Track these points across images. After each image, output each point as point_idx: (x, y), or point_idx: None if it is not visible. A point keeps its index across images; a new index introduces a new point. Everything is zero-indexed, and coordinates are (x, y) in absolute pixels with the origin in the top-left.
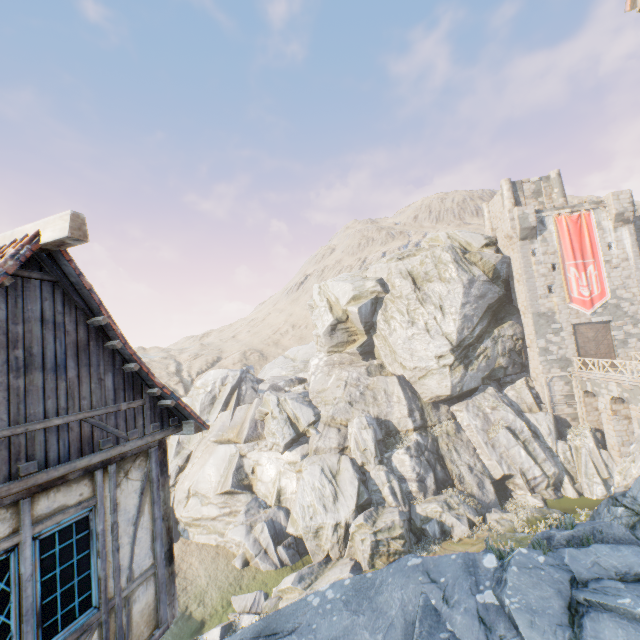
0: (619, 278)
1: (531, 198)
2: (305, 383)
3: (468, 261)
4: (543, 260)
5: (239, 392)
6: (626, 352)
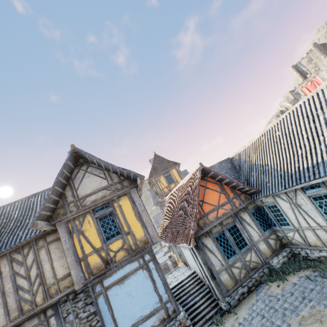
0: None
1: (308, 65)
2: None
3: None
4: None
5: None
6: None
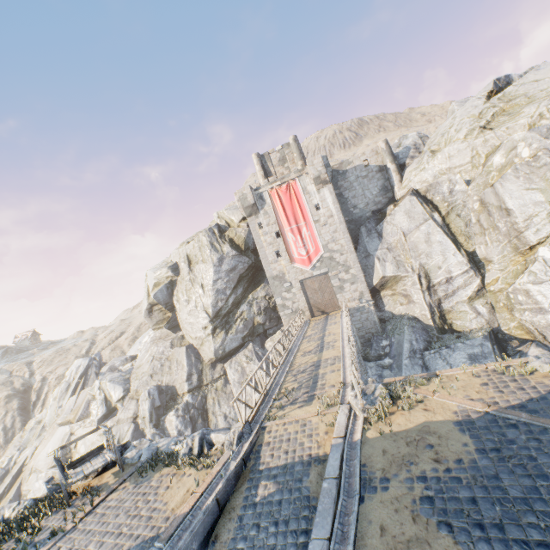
0: (329, 233)
1: (279, 166)
2: (134, 360)
3: (224, 239)
4: (268, 230)
5: (86, 378)
6: (344, 296)
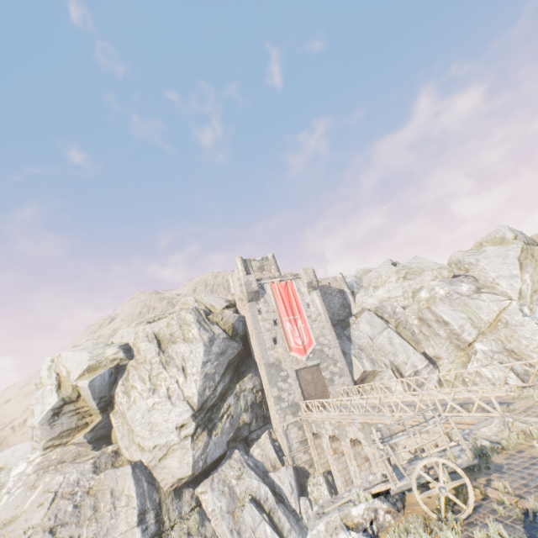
0: (318, 328)
1: (258, 271)
2: None
3: (211, 321)
4: (267, 317)
5: None
6: (335, 388)
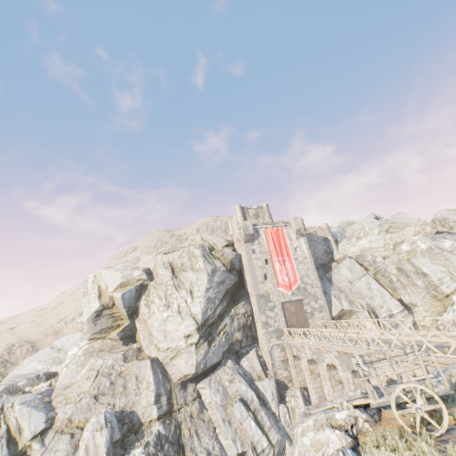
0: (303, 270)
1: (253, 218)
2: (53, 378)
3: (213, 256)
4: (260, 256)
5: None
6: (314, 321)
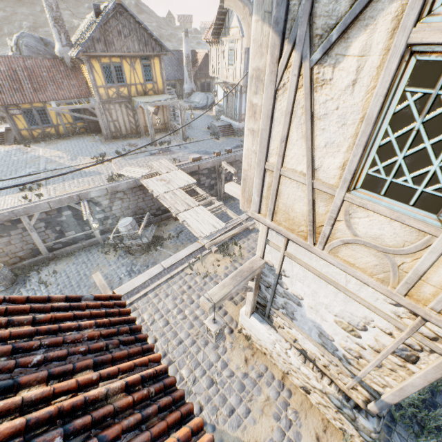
0: None
1: None
2: None
3: None
4: None
5: None
6: None
